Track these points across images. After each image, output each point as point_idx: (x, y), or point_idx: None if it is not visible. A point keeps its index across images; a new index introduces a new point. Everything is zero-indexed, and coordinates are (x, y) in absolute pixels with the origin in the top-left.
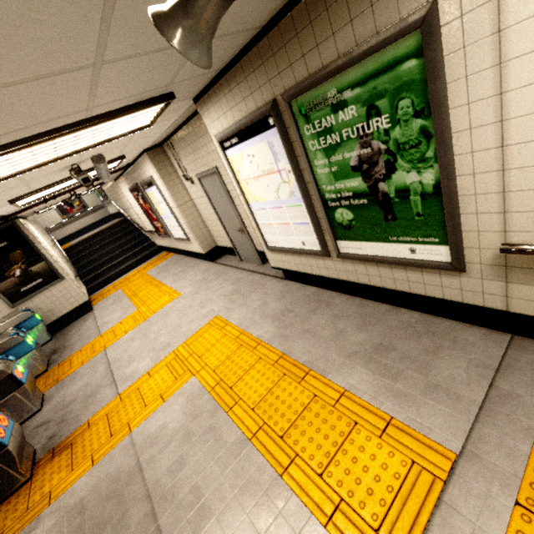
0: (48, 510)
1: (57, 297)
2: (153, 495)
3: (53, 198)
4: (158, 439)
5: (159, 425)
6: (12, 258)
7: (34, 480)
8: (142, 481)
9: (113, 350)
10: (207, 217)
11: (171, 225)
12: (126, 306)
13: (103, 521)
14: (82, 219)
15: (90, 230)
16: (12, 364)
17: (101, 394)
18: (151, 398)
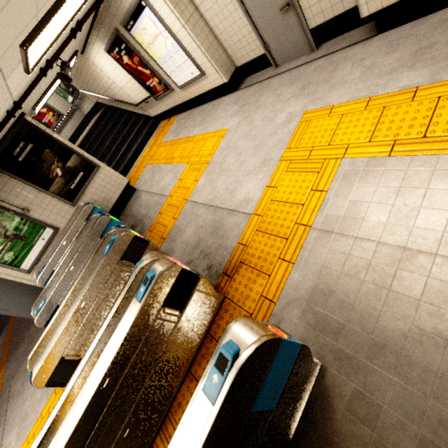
0: (278, 306)
1: (103, 186)
2: (426, 248)
3: (49, 64)
4: (362, 214)
5: (347, 207)
6: (46, 159)
7: (230, 296)
8: (388, 247)
9: (198, 196)
10: (222, 25)
11: (174, 68)
12: (170, 169)
13: (372, 290)
14: (64, 129)
15: (77, 138)
16: (127, 230)
17: (227, 223)
18: (302, 197)
